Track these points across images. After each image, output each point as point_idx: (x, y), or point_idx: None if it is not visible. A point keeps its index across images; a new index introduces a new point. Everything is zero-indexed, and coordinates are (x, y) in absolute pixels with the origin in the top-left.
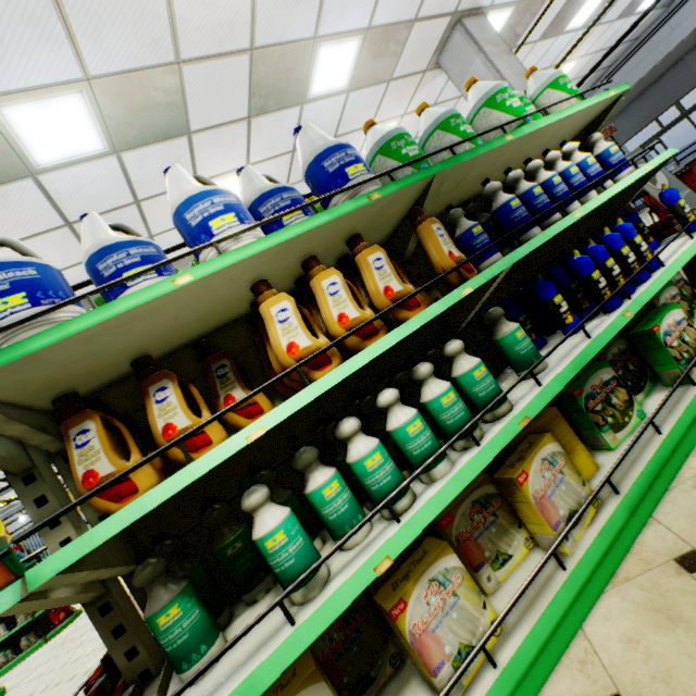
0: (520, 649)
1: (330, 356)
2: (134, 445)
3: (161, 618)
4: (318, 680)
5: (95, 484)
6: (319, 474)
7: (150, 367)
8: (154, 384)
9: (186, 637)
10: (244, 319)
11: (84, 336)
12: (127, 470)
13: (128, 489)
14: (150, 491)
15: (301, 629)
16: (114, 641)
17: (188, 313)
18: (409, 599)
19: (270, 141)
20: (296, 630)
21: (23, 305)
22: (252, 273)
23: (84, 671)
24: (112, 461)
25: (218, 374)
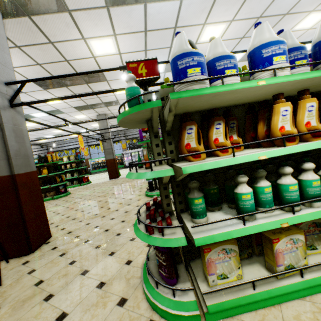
0: (316, 278)
1: (295, 138)
2: (202, 140)
3: (196, 200)
4: (235, 244)
5: (188, 148)
6: (264, 182)
7: (217, 113)
8: (217, 121)
9: (201, 210)
10: (242, 105)
11: (217, 94)
12: (215, 149)
13: (198, 155)
14: (221, 160)
15: (248, 228)
16: (164, 198)
17: (240, 96)
18: (280, 240)
19: (251, 8)
20: (246, 227)
21: (198, 73)
22: (277, 88)
23: (99, 200)
24: (196, 143)
25: (230, 126)
